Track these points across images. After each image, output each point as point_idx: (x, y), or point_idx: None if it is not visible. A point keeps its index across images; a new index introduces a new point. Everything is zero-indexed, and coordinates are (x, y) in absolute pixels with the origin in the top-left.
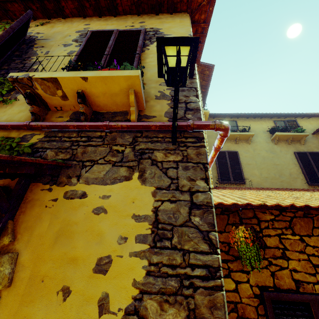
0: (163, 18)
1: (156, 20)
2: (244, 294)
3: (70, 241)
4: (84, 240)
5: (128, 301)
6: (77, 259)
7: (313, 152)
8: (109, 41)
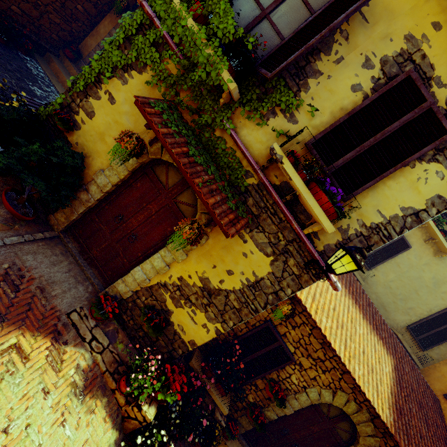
0: None
1: None
2: (262, 314)
3: (227, 254)
4: (231, 259)
5: (228, 289)
6: (224, 262)
7: None
8: (396, 122)
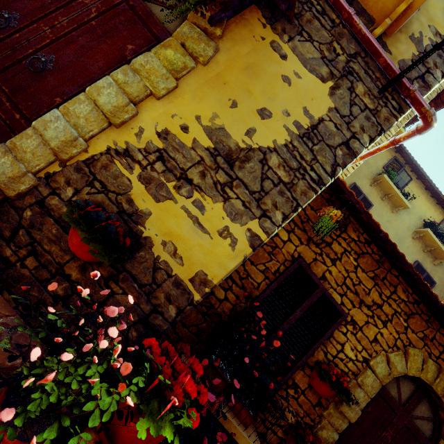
0: None
1: None
2: (287, 249)
3: (254, 79)
4: (263, 88)
5: (264, 145)
6: (251, 94)
7: (431, 278)
8: None
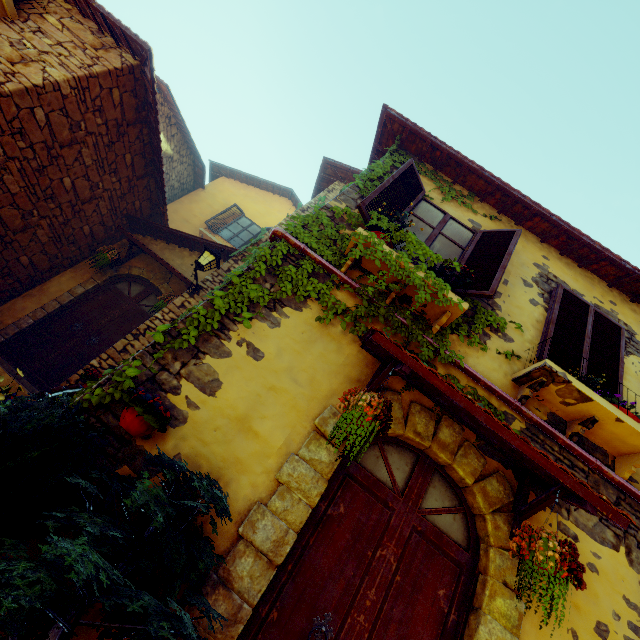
0: (638, 314)
1: (630, 312)
2: None
3: (570, 584)
4: (582, 592)
5: None
6: (579, 608)
7: None
8: (587, 324)
